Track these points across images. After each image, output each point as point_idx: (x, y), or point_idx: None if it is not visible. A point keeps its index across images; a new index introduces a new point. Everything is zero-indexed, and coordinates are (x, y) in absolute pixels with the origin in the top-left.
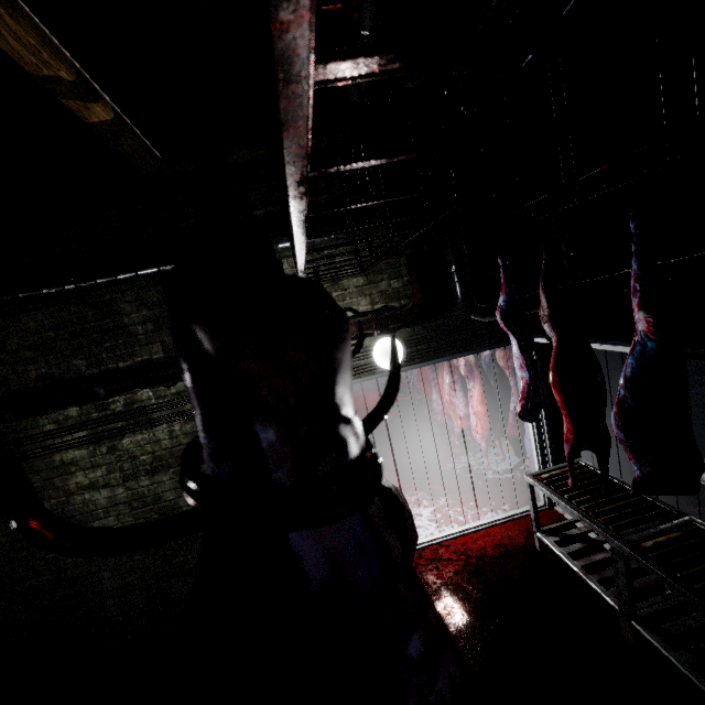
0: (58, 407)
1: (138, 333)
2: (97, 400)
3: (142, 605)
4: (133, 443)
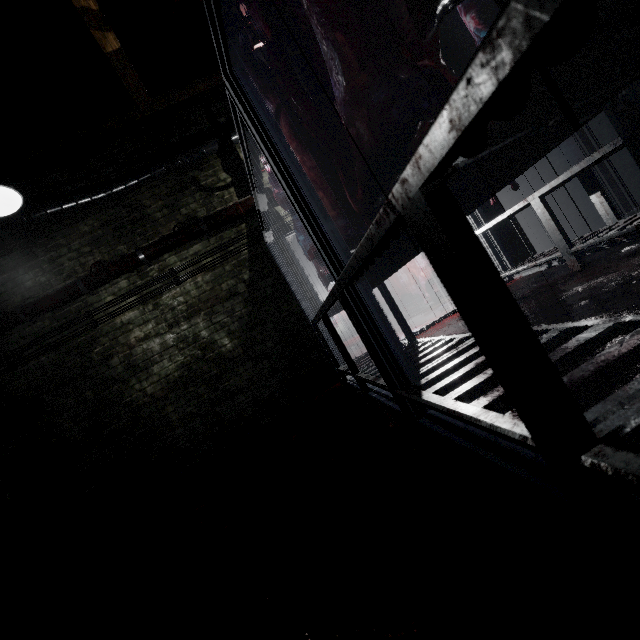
0: (113, 275)
1: (158, 218)
2: (139, 272)
3: (203, 430)
4: (171, 298)
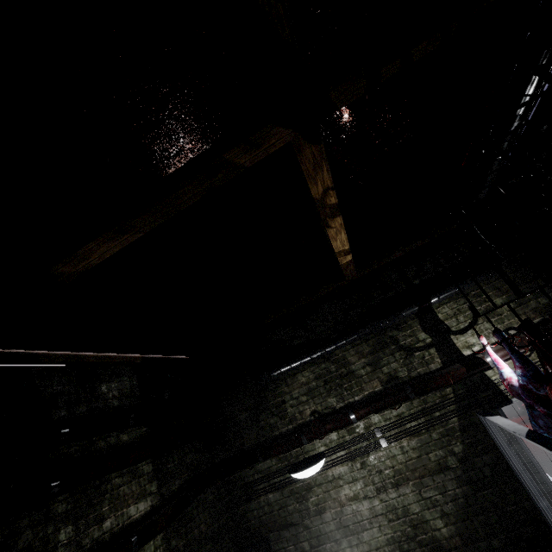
0: (329, 431)
1: (362, 374)
2: (346, 426)
3: None
4: (377, 459)
